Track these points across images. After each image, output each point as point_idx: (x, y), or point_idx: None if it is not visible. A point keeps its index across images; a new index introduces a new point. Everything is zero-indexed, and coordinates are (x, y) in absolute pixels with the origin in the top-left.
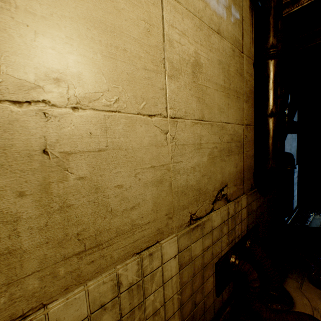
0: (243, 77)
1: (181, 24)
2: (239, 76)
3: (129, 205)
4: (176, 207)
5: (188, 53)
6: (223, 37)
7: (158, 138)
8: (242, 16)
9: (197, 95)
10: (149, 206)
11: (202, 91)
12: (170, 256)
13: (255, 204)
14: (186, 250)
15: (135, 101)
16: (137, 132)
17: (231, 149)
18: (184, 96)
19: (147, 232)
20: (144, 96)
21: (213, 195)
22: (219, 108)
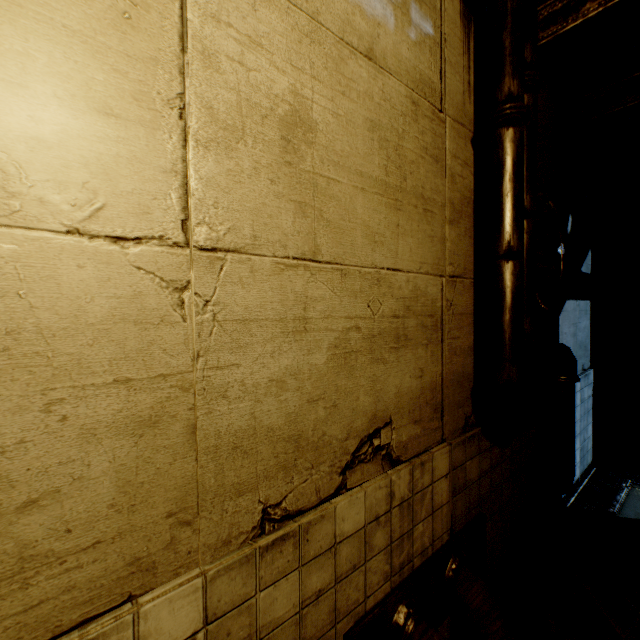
0: (443, 166)
1: (250, 19)
2: (433, 163)
3: (11, 499)
4: (210, 490)
5: (271, 93)
6: (386, 70)
7: (150, 302)
8: (441, 31)
9: (299, 196)
10: (102, 496)
11: (314, 187)
12: (172, 638)
13: (476, 465)
14: (239, 610)
15: (61, 197)
16: (62, 282)
17: (405, 334)
18: (253, 195)
19: (89, 575)
20: (98, 186)
21: (346, 449)
22: (369, 233)
